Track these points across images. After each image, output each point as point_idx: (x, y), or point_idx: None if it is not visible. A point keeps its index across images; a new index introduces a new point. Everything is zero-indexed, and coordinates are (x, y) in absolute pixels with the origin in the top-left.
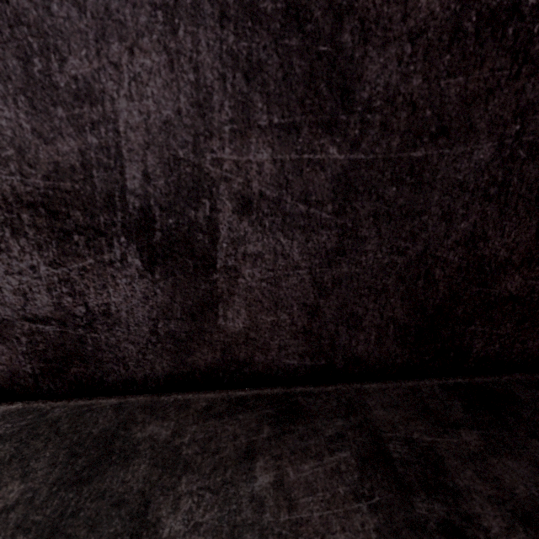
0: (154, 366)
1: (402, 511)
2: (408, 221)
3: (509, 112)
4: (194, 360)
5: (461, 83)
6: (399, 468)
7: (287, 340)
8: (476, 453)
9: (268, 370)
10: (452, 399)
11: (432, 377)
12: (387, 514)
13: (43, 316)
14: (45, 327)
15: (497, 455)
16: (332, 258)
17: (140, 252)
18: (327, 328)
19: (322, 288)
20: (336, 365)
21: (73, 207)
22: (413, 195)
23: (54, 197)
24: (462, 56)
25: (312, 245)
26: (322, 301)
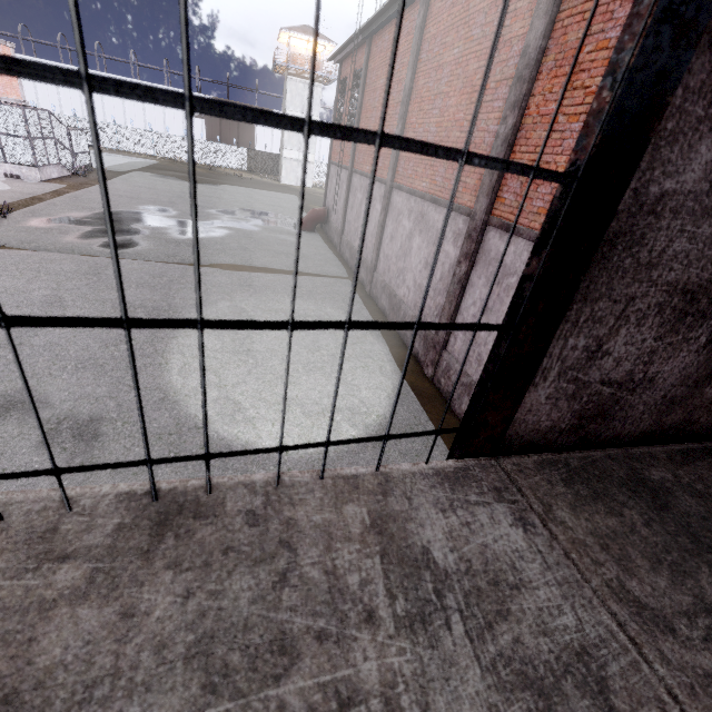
0: (639, 424)
1: None
2: None
3: None
4: (666, 420)
5: None
6: None
7: None
8: None
9: (699, 429)
10: None
11: None
12: None
13: (614, 380)
14: (607, 389)
15: None
16: None
17: (711, 332)
18: None
19: None
20: None
21: (706, 296)
22: None
23: (703, 287)
24: None
25: None
26: None
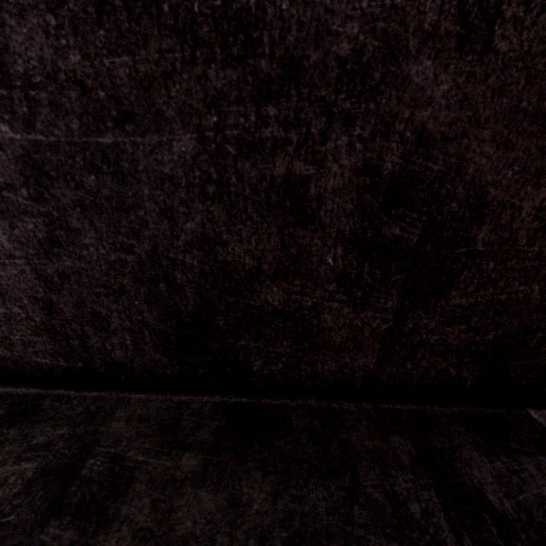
0: None
1: (24, 535)
2: (123, 215)
3: (198, 101)
4: None
5: (129, 64)
6: (73, 487)
7: (30, 336)
8: (177, 480)
9: (20, 367)
10: (214, 419)
11: (215, 394)
12: (3, 537)
13: None
14: None
15: (199, 484)
16: (48, 250)
17: None
18: (71, 327)
19: (49, 282)
20: (97, 369)
21: None
22: (118, 186)
23: None
24: (120, 33)
25: (20, 233)
26: (54, 297)
